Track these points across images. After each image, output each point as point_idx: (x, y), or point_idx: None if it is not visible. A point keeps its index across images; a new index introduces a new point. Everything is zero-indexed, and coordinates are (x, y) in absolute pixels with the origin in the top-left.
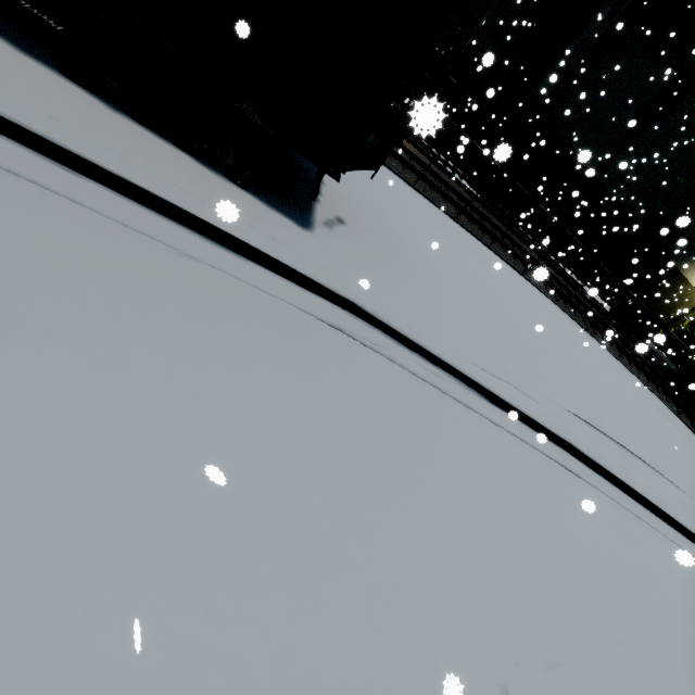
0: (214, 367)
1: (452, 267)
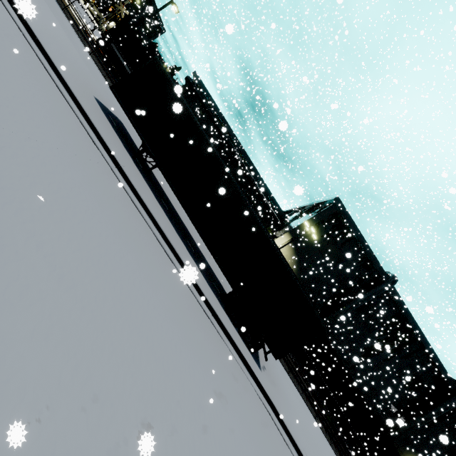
0: (254, 411)
1: (292, 401)
